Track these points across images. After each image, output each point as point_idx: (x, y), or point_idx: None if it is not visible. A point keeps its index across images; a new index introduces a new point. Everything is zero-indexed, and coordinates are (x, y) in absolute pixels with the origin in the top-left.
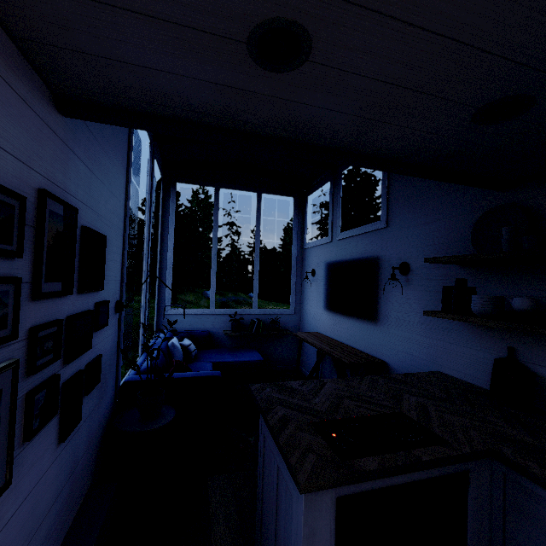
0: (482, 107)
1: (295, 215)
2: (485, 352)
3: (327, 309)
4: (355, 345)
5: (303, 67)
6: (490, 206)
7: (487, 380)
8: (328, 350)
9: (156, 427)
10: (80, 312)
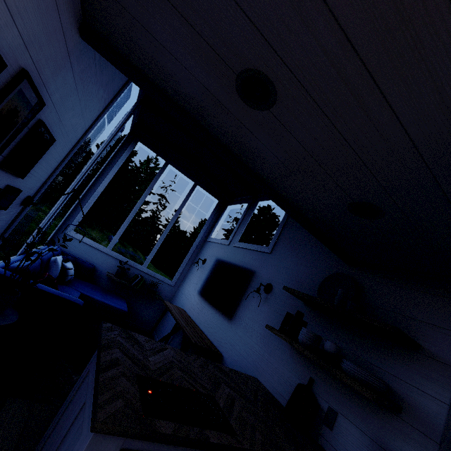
0: (355, 202)
1: (213, 213)
2: (294, 375)
3: (200, 293)
4: (206, 332)
5: (264, 112)
6: (338, 271)
7: (287, 398)
8: (184, 326)
9: None
10: None
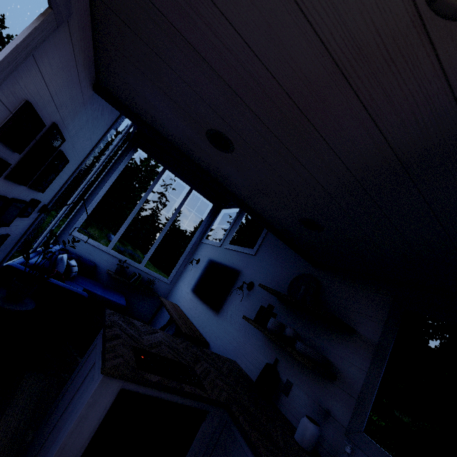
0: (303, 218)
1: (208, 216)
2: (264, 357)
3: (193, 291)
4: (196, 325)
5: (228, 154)
6: (306, 271)
7: (257, 375)
8: (176, 318)
9: (14, 309)
10: (20, 199)
